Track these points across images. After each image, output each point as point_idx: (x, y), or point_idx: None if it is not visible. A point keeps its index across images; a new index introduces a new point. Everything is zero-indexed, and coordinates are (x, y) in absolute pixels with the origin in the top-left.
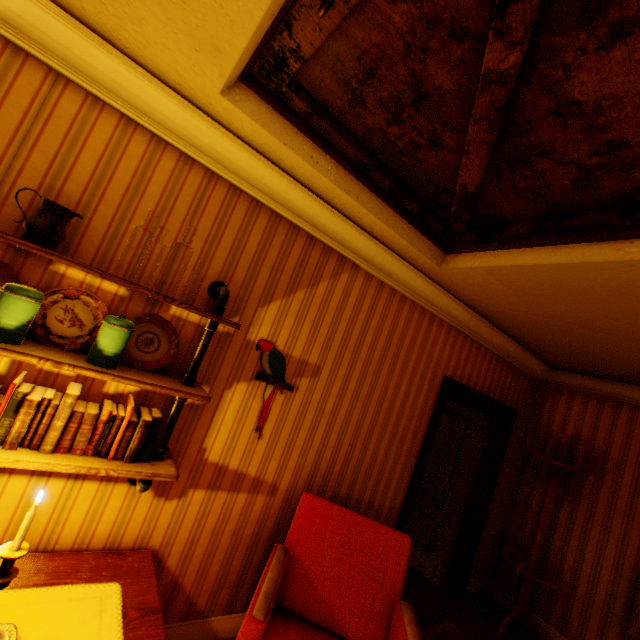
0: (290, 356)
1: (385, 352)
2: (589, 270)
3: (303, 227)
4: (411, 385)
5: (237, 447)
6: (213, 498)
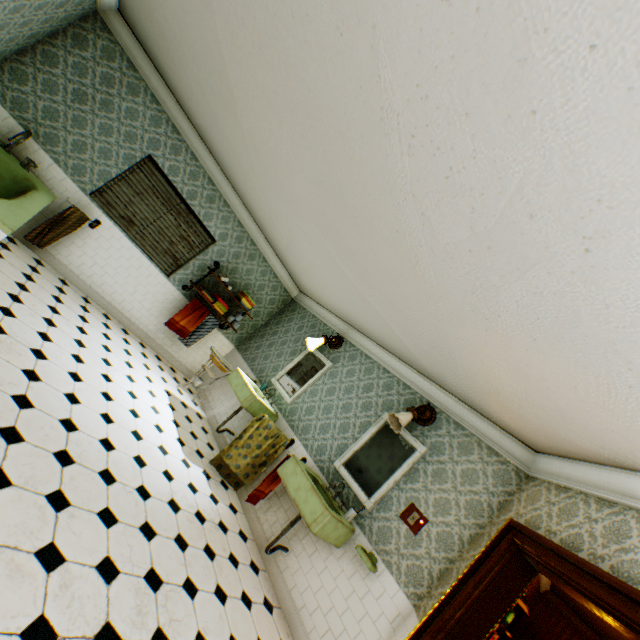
0: None
1: None
2: None
3: None
4: None
5: None
6: None
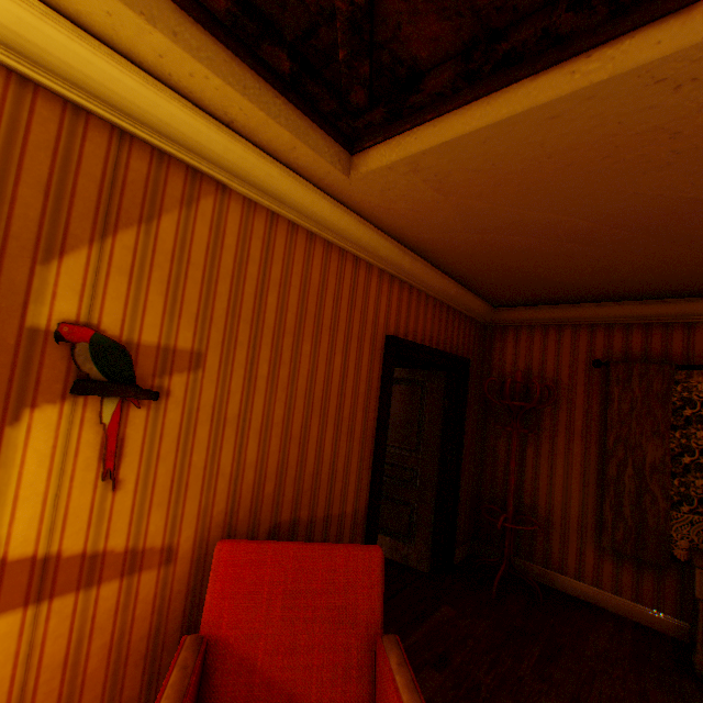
0: (138, 344)
1: (302, 316)
2: (537, 125)
3: (94, 108)
4: (348, 355)
5: (72, 517)
6: (45, 615)
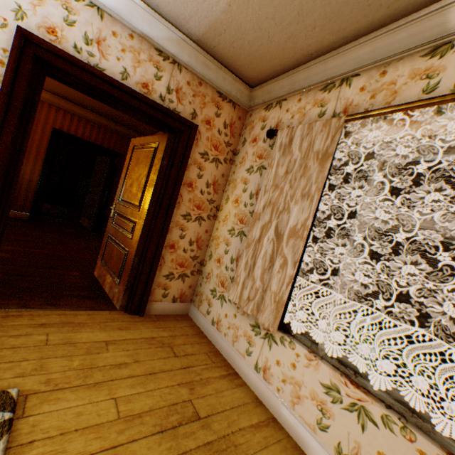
0: None
1: None
2: None
3: None
4: None
5: None
6: None
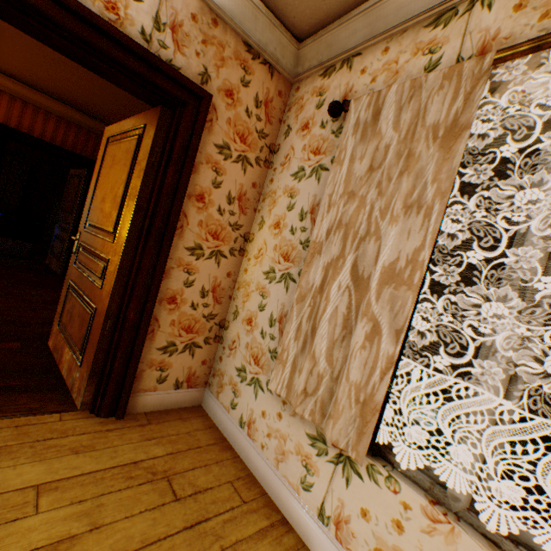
0: None
1: None
2: None
3: None
4: None
5: None
6: None
